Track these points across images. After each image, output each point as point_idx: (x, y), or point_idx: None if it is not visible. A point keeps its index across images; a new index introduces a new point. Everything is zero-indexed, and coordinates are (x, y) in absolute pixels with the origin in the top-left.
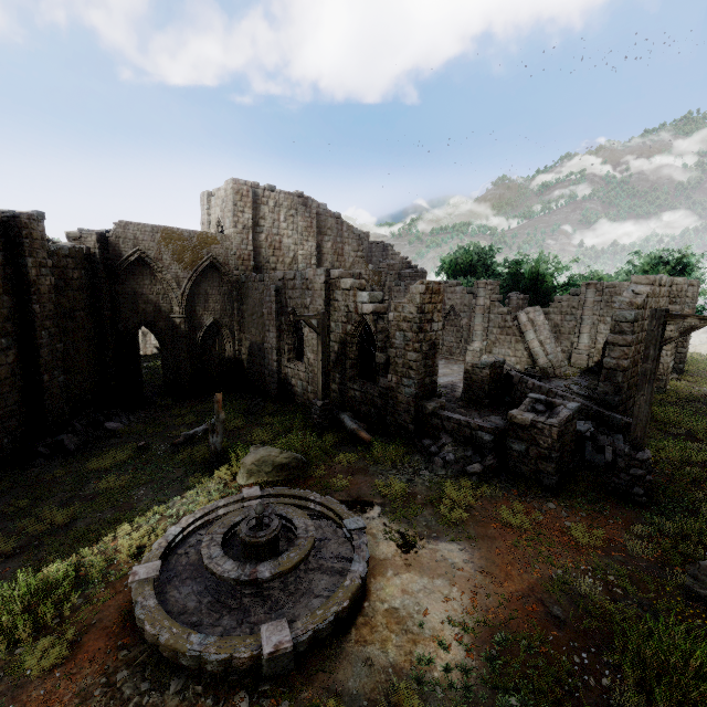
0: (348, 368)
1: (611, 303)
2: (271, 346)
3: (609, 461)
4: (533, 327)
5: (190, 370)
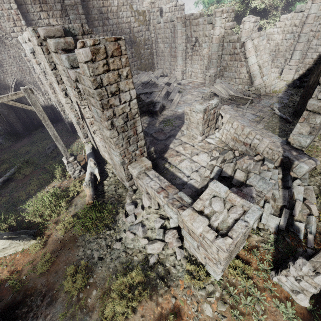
0: (89, 125)
1: None
2: (53, 99)
3: (283, 227)
4: (255, 52)
5: (18, 119)
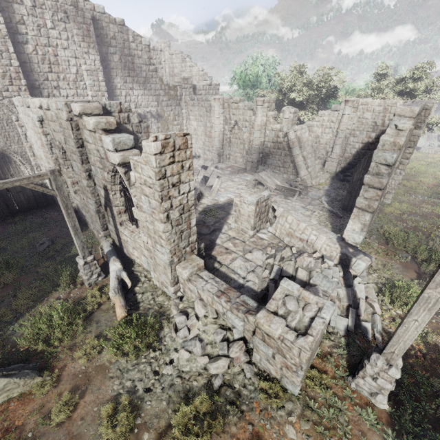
0: (116, 214)
1: (362, 119)
2: None
3: (352, 328)
4: (299, 144)
5: None
